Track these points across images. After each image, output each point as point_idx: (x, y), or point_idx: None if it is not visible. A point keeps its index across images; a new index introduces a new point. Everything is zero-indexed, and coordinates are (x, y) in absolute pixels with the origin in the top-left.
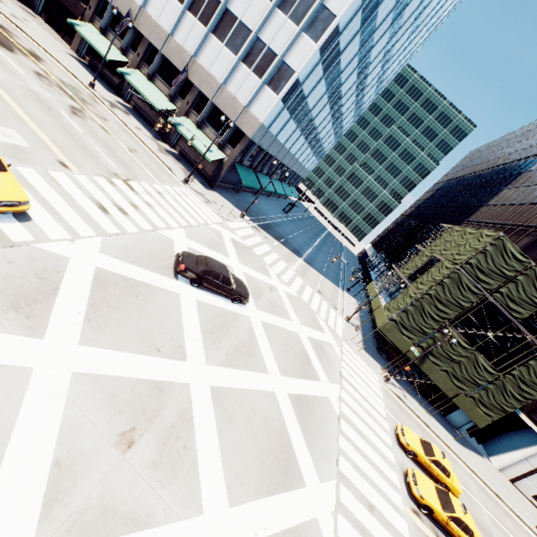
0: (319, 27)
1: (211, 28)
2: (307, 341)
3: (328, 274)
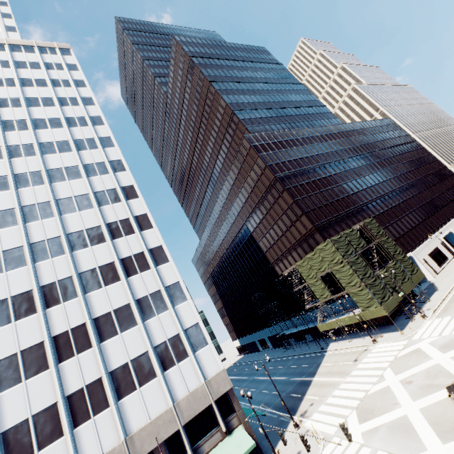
0: (178, 294)
1: (114, 400)
2: (452, 352)
3: (312, 362)
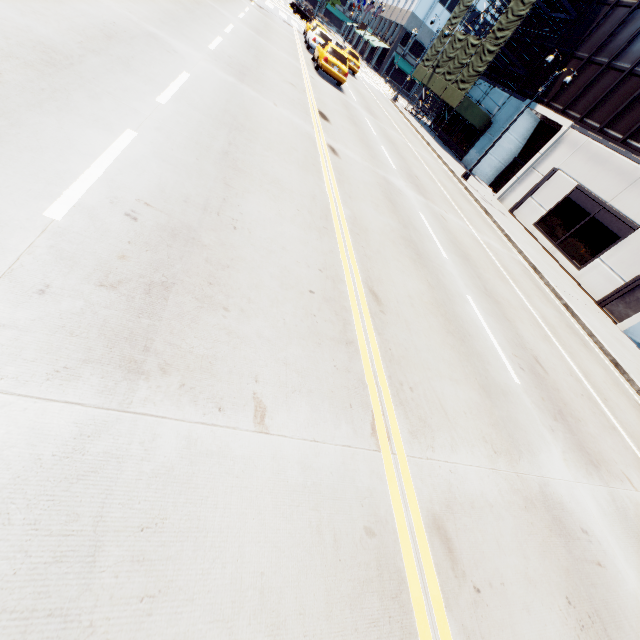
0: None
1: None
2: None
3: None
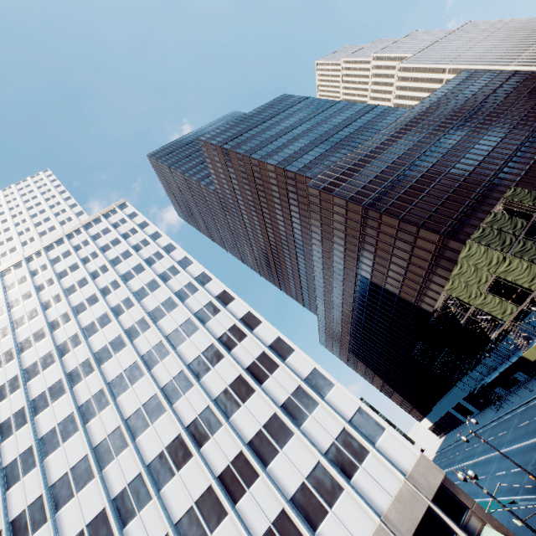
0: (321, 382)
1: (309, 533)
2: None
3: None
